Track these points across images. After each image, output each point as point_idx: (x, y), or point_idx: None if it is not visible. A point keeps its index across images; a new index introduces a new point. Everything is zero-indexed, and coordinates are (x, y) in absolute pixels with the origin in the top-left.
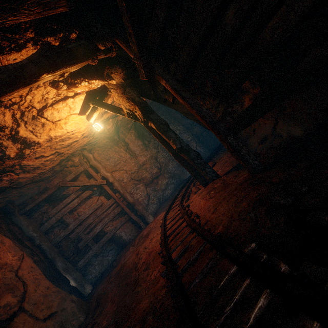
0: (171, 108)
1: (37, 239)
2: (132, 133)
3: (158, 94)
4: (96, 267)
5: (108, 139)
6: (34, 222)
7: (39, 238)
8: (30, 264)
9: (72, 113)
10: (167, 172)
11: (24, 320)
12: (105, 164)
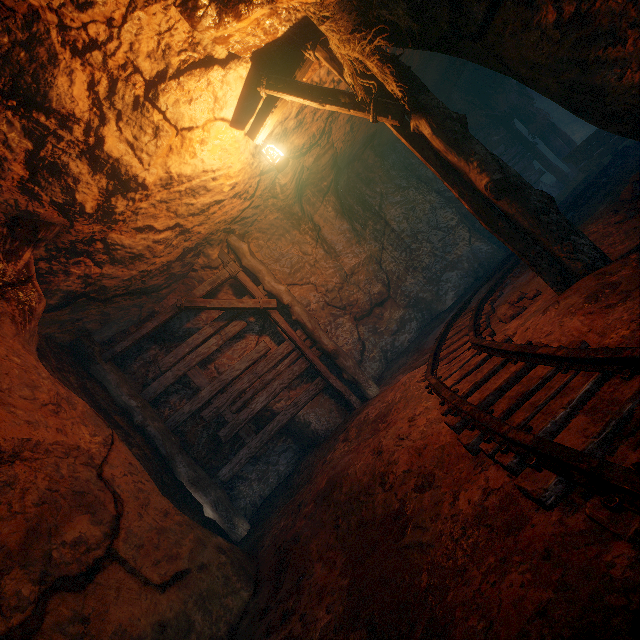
0: (490, 61)
1: (138, 413)
2: (331, 203)
3: (464, 7)
4: (254, 484)
5: (281, 211)
6: (130, 379)
7: (141, 410)
8: (127, 458)
9: (217, 115)
10: (403, 296)
11: (118, 582)
12: (271, 270)
